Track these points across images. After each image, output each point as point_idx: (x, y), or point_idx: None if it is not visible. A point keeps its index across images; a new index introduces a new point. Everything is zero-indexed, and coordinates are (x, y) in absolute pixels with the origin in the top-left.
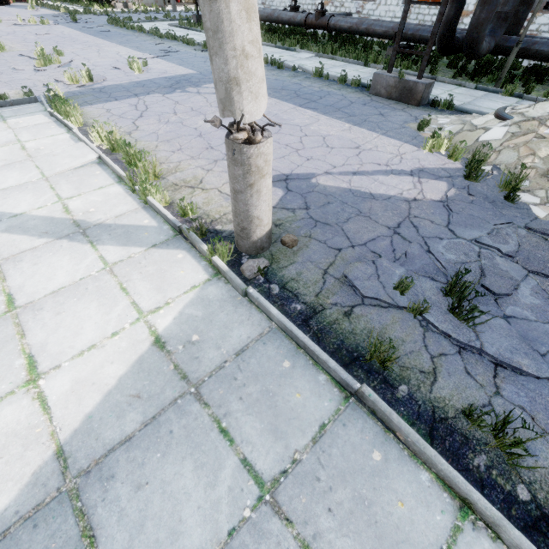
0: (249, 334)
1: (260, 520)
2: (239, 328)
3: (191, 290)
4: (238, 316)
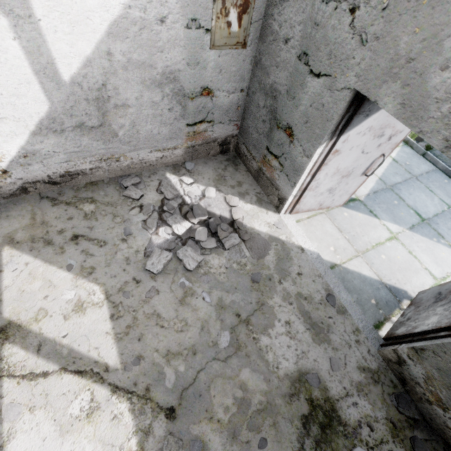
0: (428, 168)
1: (450, 212)
2: (423, 165)
3: (397, 147)
4: (421, 161)
